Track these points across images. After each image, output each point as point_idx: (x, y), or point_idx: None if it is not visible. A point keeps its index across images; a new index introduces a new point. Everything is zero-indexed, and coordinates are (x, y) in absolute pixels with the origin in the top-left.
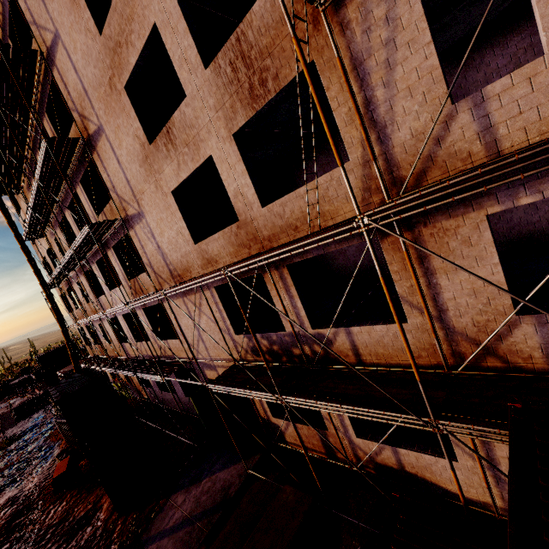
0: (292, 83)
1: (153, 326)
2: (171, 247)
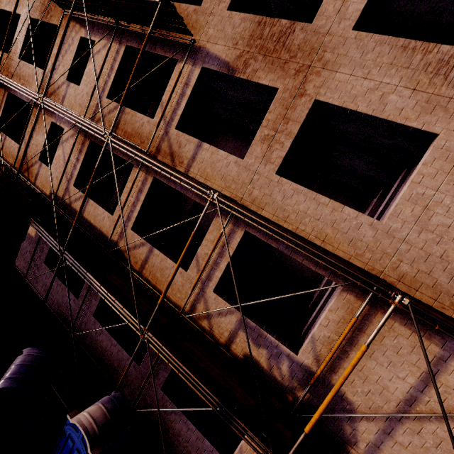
0: (56, 26)
1: None
2: None
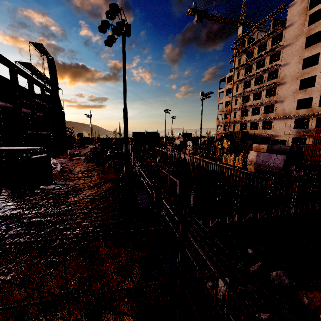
0: None
1: (262, 126)
2: (288, 109)
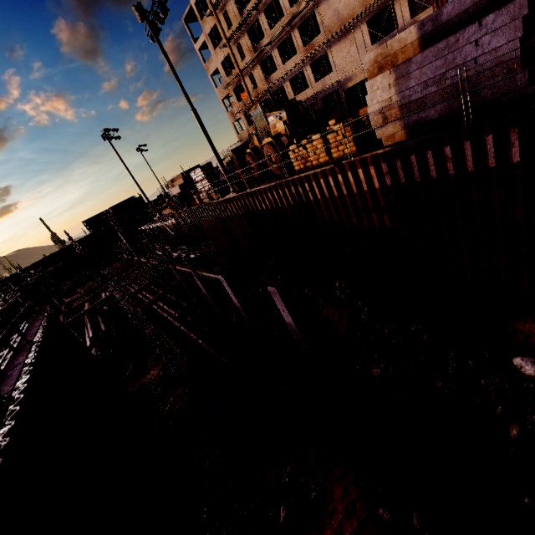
0: None
1: (313, 75)
2: (344, 8)
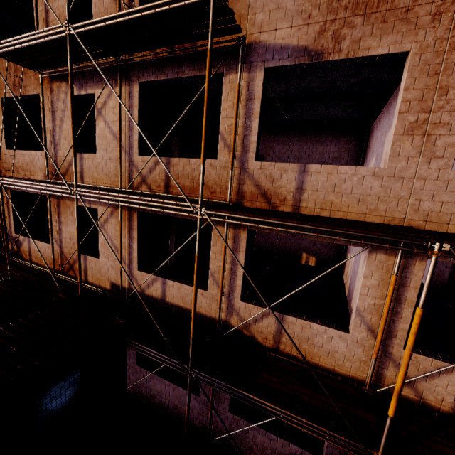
0: (35, 96)
1: None
2: None
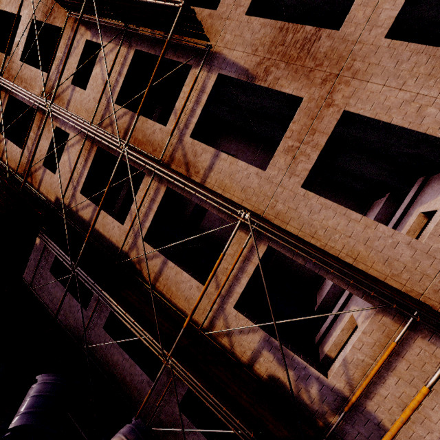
0: (59, 28)
1: None
2: None
